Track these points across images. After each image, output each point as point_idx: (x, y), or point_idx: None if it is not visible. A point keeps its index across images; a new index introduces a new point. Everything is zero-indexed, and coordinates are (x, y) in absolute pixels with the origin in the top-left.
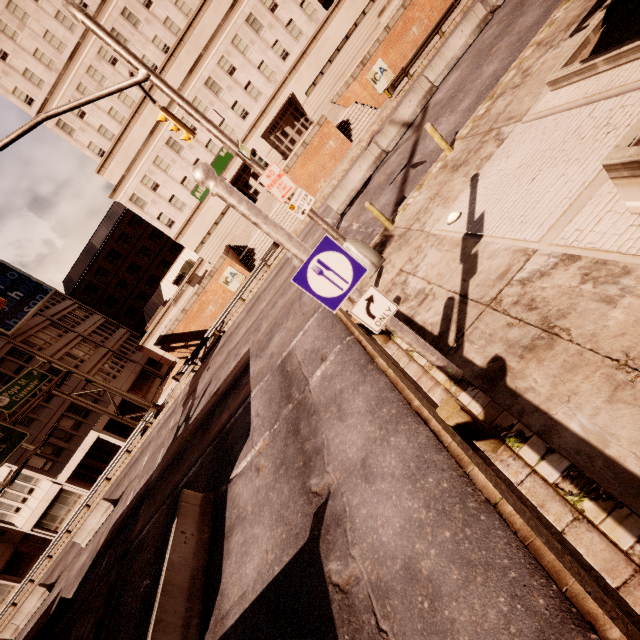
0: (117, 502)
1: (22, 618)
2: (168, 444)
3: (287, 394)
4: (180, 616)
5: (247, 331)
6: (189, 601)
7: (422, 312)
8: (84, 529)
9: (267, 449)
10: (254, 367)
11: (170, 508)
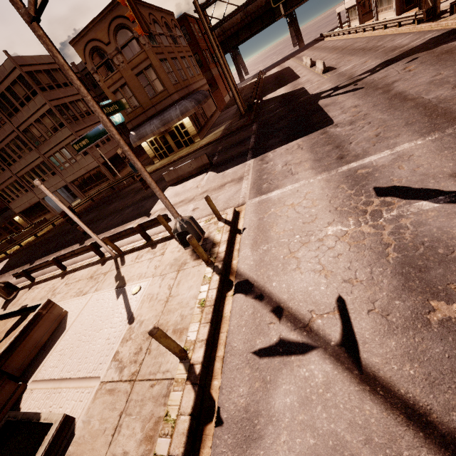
0: (326, 72)
1: (307, 62)
2: (326, 89)
3: (207, 190)
4: (173, 177)
5: (392, 96)
6: (177, 178)
7: (135, 255)
8: (318, 63)
9: (195, 188)
10: (281, 148)
11: (245, 138)
